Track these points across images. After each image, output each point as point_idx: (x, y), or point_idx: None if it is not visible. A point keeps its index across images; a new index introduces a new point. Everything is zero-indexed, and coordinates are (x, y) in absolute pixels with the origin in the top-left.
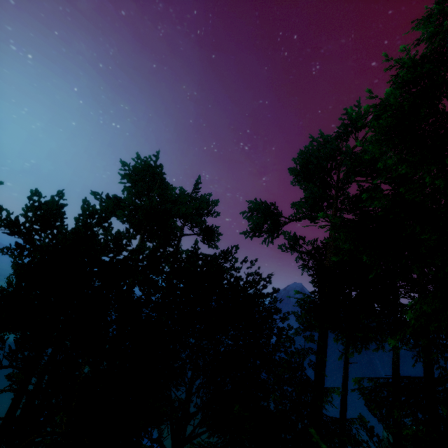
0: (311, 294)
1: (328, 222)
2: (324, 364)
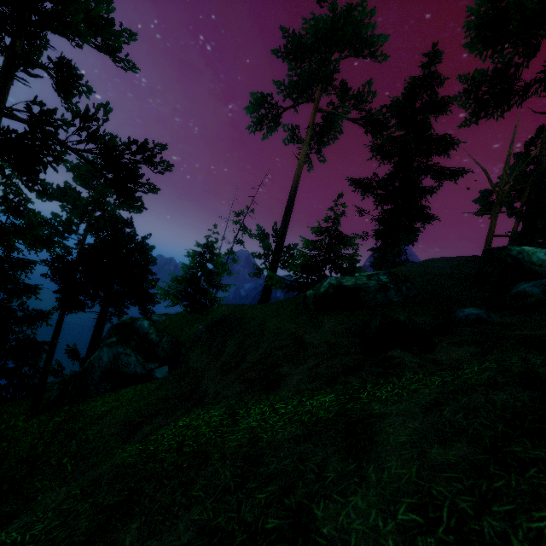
0: (54, 292)
1: (79, 241)
2: (57, 334)
